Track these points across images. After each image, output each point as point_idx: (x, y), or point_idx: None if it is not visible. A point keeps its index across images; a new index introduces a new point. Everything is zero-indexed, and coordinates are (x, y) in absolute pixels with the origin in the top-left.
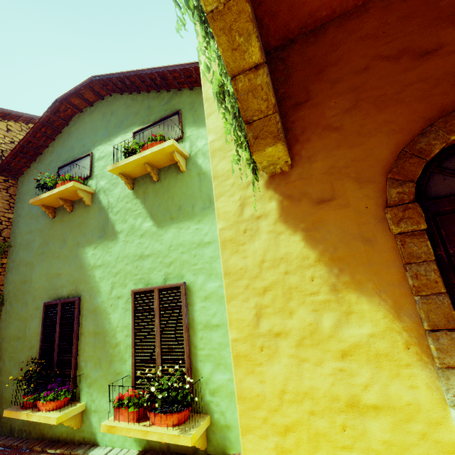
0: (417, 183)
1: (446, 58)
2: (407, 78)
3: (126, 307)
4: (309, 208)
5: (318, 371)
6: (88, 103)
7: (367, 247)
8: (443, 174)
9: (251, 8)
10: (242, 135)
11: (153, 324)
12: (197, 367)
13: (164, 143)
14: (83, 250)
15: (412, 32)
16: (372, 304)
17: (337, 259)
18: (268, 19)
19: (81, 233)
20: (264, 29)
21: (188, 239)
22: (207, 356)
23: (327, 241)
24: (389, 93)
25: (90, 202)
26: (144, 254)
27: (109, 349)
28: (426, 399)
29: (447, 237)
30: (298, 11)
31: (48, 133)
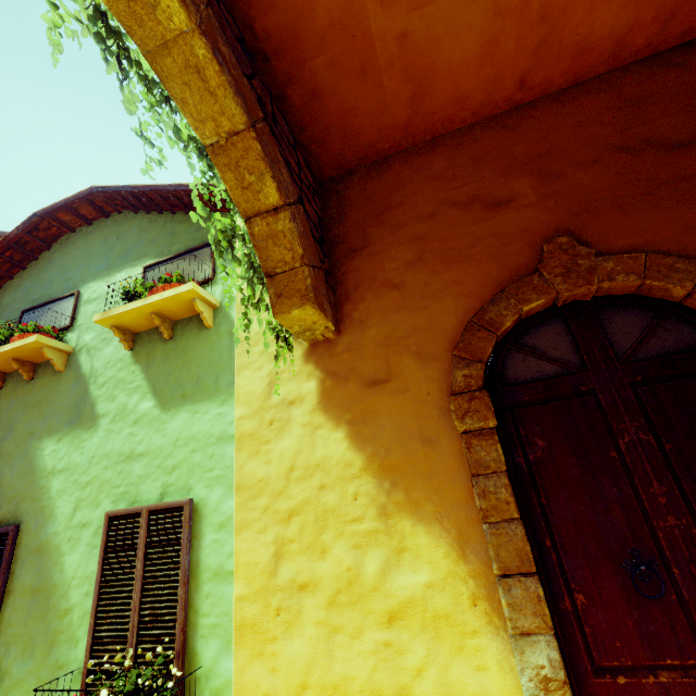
0: (492, 362)
1: (520, 212)
2: (478, 231)
3: (94, 542)
4: (358, 392)
5: (355, 647)
6: (85, 221)
7: (427, 450)
8: (522, 353)
9: (265, 145)
10: (266, 290)
11: (133, 572)
12: (196, 647)
13: (180, 287)
14: (39, 444)
15: (484, 178)
16: (431, 536)
17: (389, 467)
18: (316, 146)
19: (40, 415)
20: (312, 156)
21: (205, 430)
22: (213, 627)
23: (378, 440)
24: (459, 247)
25: (63, 367)
26: (135, 451)
27: (52, 620)
28: (498, 687)
29: (527, 438)
30: (354, 141)
31: (16, 258)
